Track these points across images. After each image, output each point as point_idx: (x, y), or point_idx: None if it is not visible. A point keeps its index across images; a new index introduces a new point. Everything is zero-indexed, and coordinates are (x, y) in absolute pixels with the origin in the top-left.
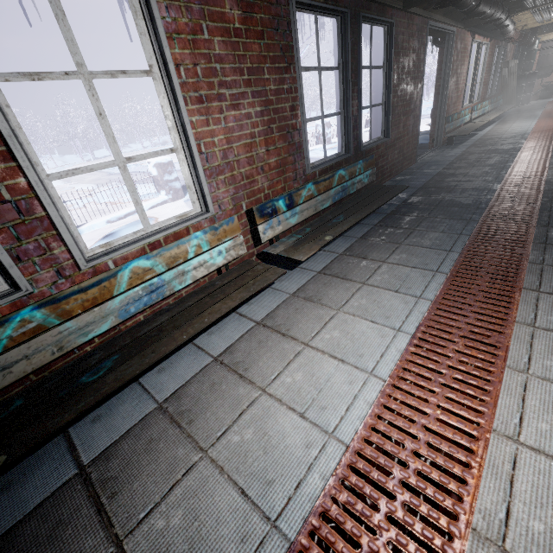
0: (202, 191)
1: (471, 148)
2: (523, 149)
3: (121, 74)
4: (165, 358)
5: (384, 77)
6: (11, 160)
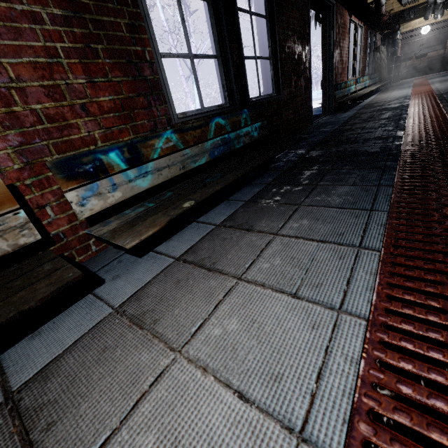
0: None
1: (361, 110)
2: (411, 104)
3: None
4: None
5: (268, 28)
6: None
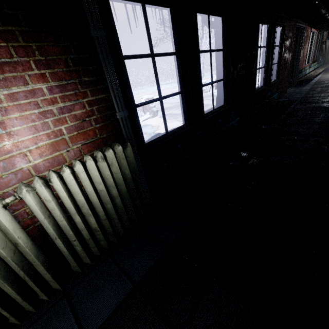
0: (229, 97)
1: (314, 85)
2: None
3: (217, 50)
4: None
5: (279, 50)
6: (197, 79)
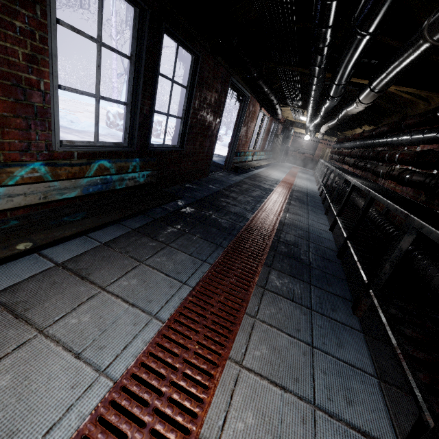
0: None
1: (247, 179)
2: (274, 191)
3: None
4: None
5: (187, 97)
6: None
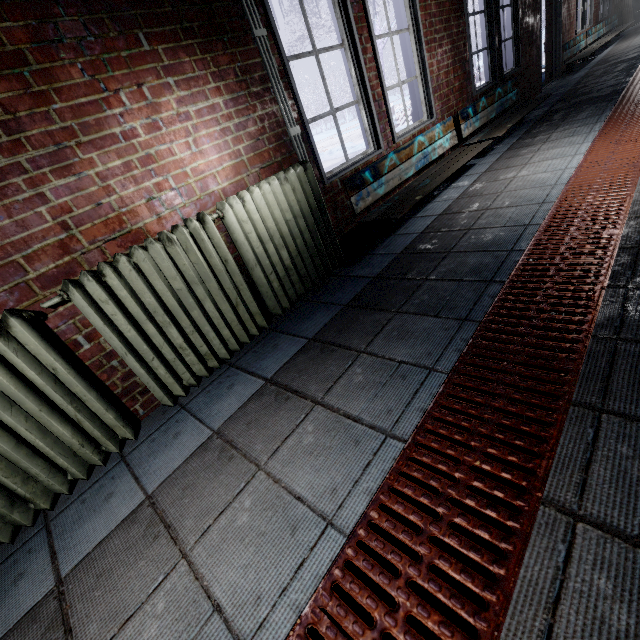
0: (430, 103)
1: (594, 68)
2: None
3: (400, 32)
4: (437, 195)
5: (512, 13)
6: (377, 79)
